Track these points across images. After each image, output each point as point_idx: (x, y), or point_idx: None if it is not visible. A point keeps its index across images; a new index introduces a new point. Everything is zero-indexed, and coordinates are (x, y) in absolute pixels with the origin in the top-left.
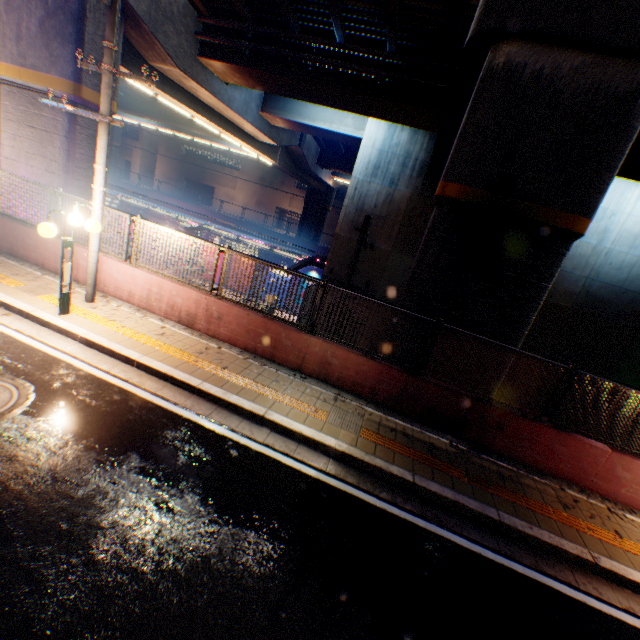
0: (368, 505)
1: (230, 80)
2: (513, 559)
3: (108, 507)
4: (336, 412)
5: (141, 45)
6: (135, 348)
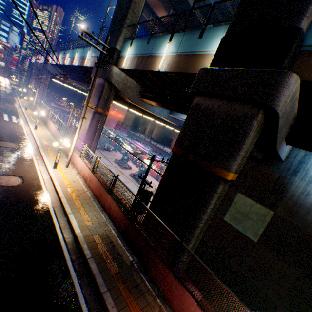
0: (63, 255)
1: (152, 104)
2: (90, 311)
3: (0, 213)
4: (96, 225)
5: (122, 96)
6: (60, 182)
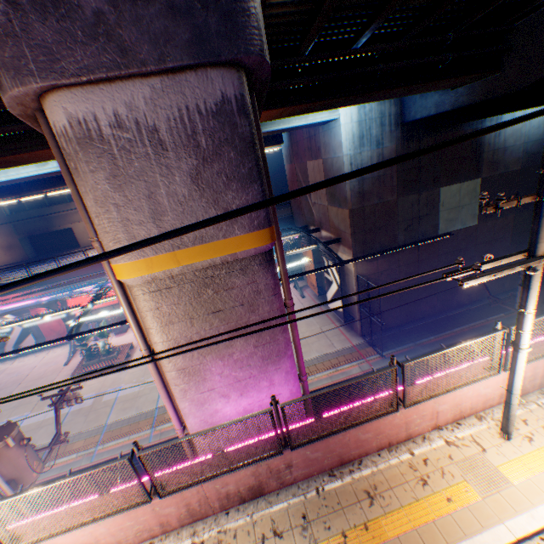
0: None
1: None
2: None
3: None
4: None
5: None
6: None
